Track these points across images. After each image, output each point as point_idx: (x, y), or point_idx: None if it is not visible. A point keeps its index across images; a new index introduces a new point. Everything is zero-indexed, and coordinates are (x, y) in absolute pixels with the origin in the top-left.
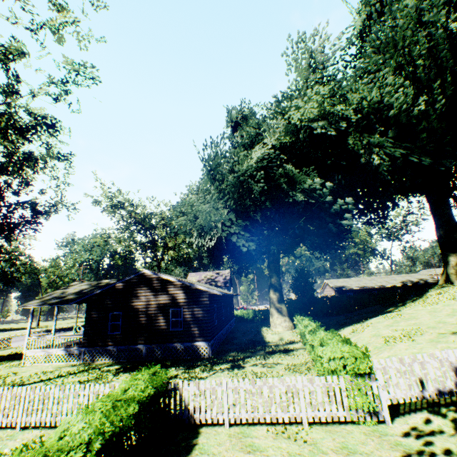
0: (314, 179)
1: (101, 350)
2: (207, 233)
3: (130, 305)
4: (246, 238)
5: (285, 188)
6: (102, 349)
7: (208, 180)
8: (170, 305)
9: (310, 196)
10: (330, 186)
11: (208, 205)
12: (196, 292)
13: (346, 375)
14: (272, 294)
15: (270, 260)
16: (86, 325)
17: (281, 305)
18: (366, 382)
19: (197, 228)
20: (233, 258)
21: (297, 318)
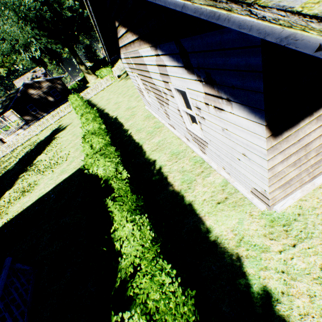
0: (69, 1)
1: (37, 121)
2: (30, 48)
3: (32, 99)
4: (54, 43)
5: (59, 10)
6: (37, 120)
7: (17, 17)
8: (49, 90)
9: (72, 11)
10: (78, 4)
11: (16, 28)
12: (55, 80)
13: (109, 75)
14: (81, 67)
15: (70, 50)
16: (22, 116)
17: (88, 71)
18: (112, 74)
19: (23, 48)
20: (52, 57)
21: (97, 72)
